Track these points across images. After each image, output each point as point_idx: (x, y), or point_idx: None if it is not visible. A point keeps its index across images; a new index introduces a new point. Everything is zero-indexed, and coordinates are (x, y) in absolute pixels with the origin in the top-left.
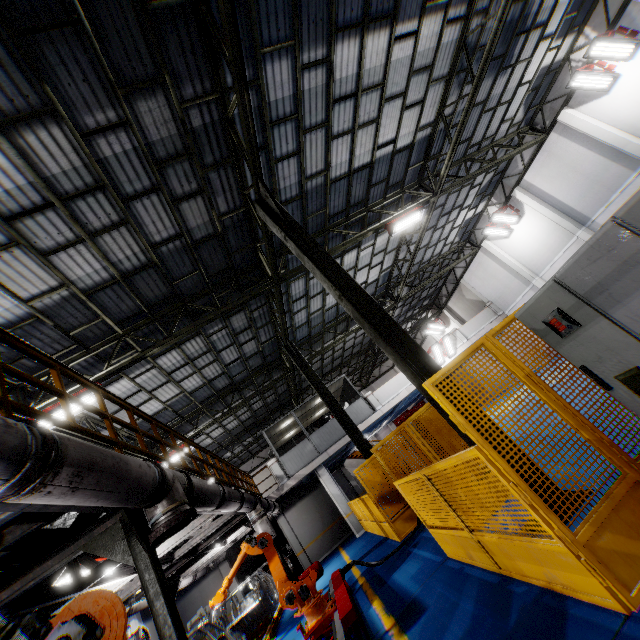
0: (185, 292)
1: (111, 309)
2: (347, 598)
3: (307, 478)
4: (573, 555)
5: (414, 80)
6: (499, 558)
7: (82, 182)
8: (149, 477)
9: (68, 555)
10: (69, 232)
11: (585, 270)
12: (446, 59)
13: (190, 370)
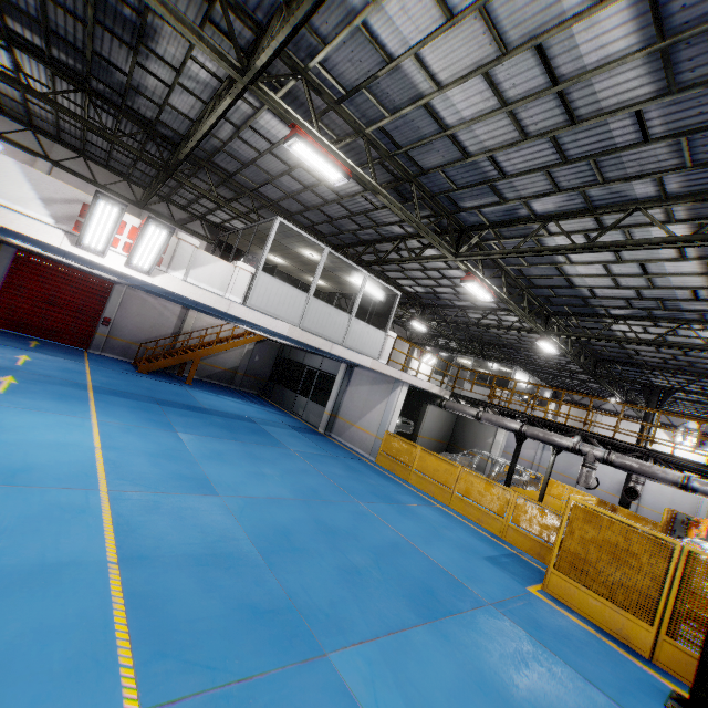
0: None
1: None
2: None
3: None
4: None
5: None
6: None
7: None
8: None
9: None
10: None
11: None
12: None
13: None
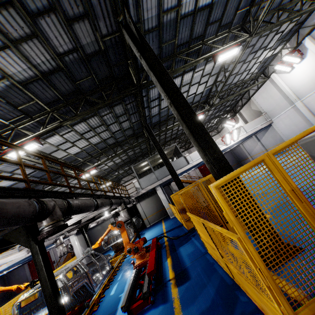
0: (84, 89)
1: (40, 95)
2: (153, 261)
3: (151, 190)
4: None
5: None
6: (235, 275)
7: None
8: (28, 212)
9: (0, 236)
10: None
11: None
12: None
13: (93, 133)
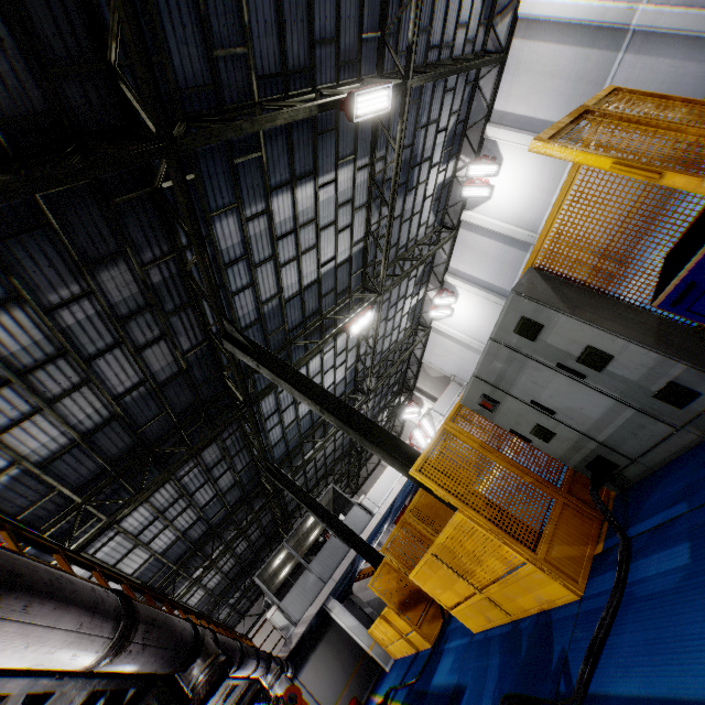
0: (151, 437)
1: (69, 477)
2: None
3: (316, 619)
4: (539, 570)
5: (341, 211)
6: (506, 605)
7: (43, 353)
8: (187, 631)
9: None
10: (26, 405)
11: (488, 368)
12: (363, 192)
13: (160, 525)
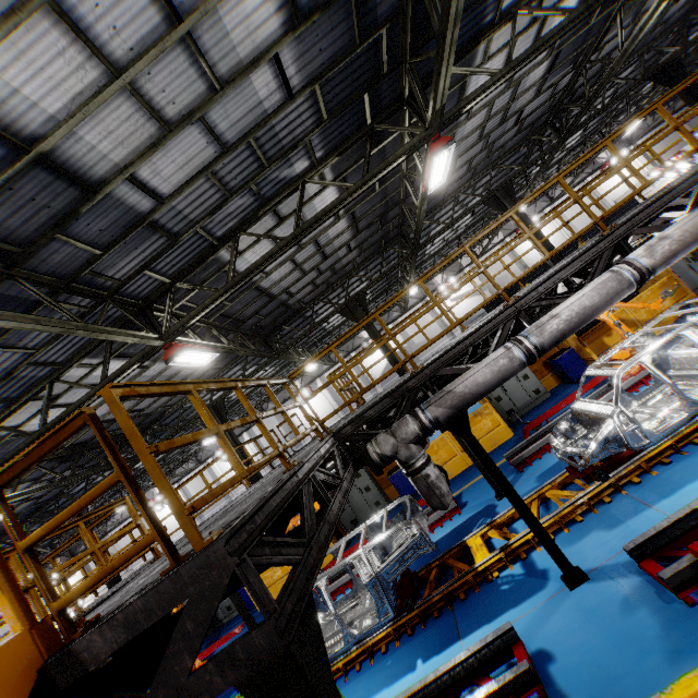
0: None
1: None
2: None
3: None
4: None
5: None
6: None
7: None
8: None
9: None
10: None
11: None
12: None
13: None
